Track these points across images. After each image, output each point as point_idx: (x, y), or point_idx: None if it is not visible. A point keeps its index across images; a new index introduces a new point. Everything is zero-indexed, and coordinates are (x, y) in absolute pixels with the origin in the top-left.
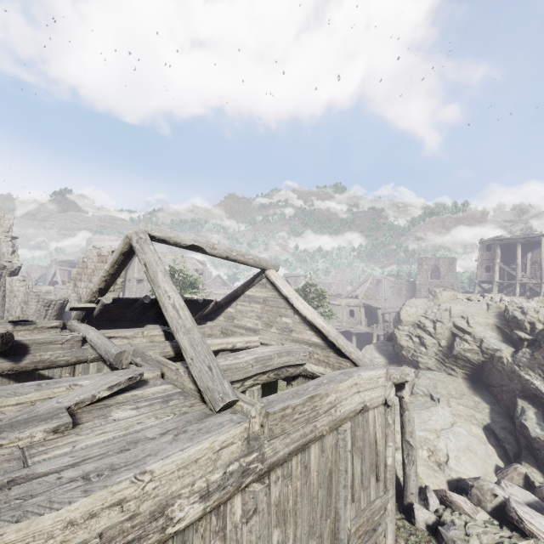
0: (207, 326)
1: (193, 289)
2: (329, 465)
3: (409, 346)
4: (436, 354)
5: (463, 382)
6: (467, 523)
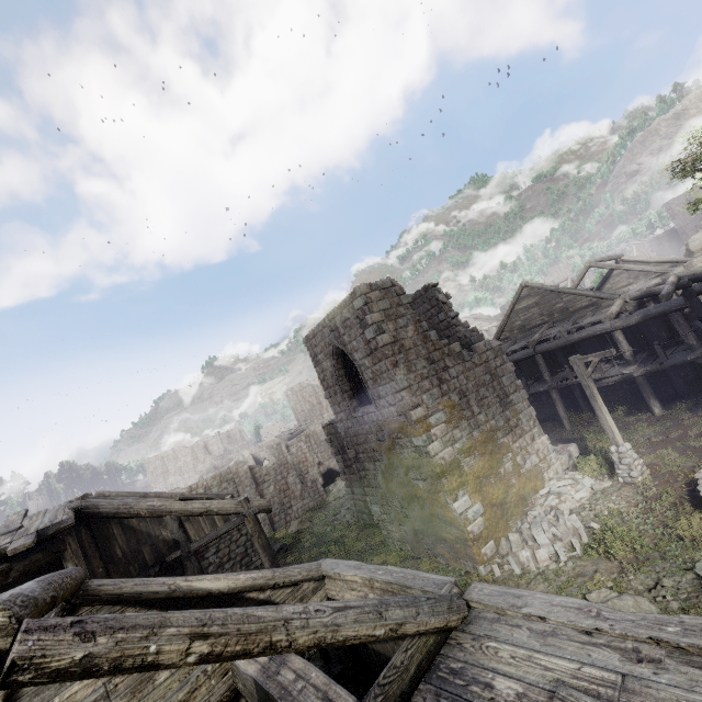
0: None
1: None
2: None
3: None
4: None
5: None
6: None
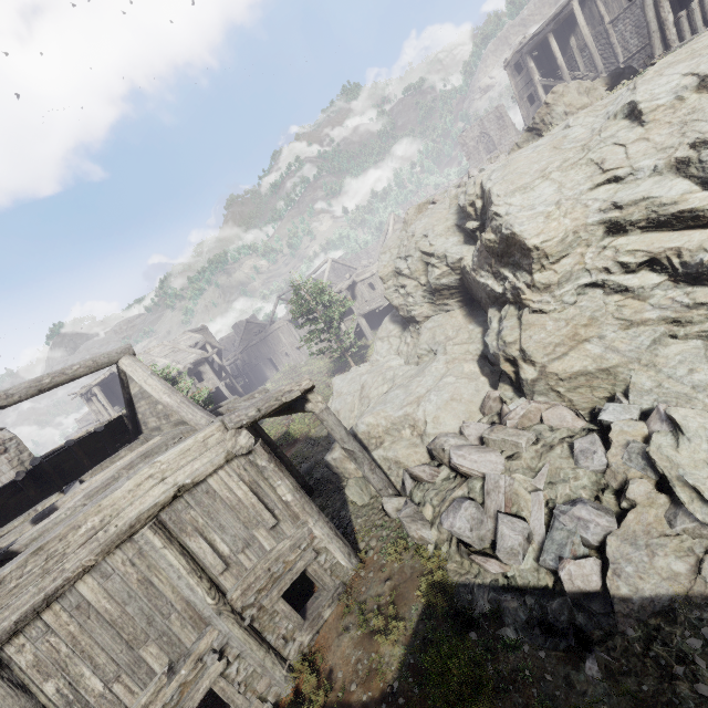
0: (123, 450)
1: (176, 380)
2: (135, 577)
3: (400, 304)
4: (424, 297)
5: (460, 312)
6: (427, 491)
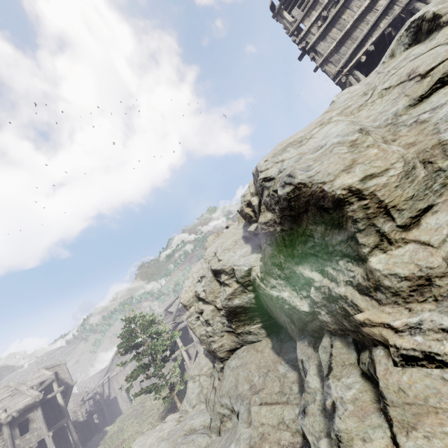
0: None
1: None
2: None
3: (200, 333)
4: (222, 323)
5: (266, 343)
6: None
